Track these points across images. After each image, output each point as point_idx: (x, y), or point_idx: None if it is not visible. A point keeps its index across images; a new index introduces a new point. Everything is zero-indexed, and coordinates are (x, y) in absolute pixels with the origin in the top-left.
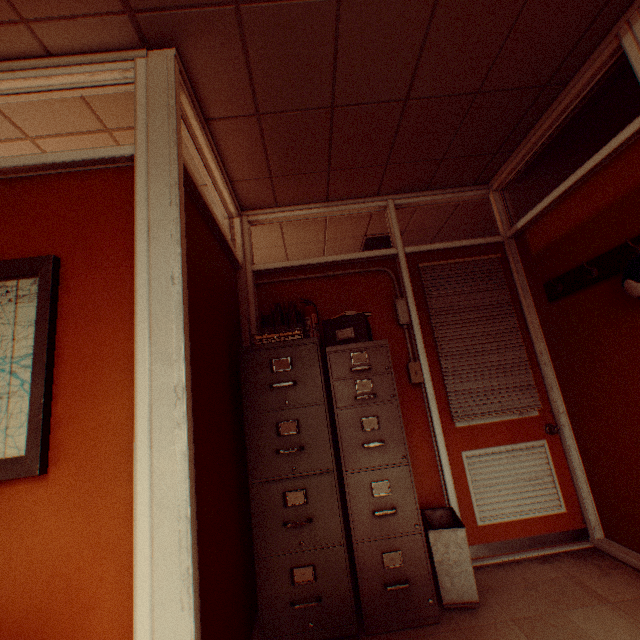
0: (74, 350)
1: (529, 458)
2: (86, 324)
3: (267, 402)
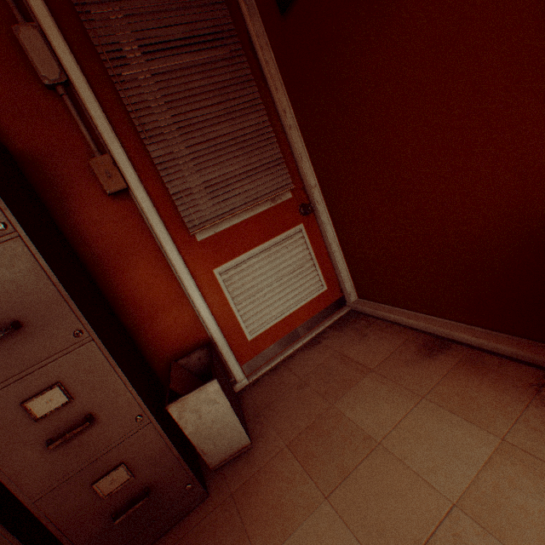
0: None
1: (289, 250)
2: None
3: None
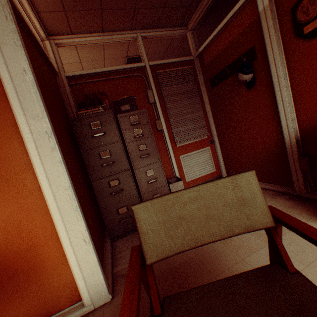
0: None
1: (204, 154)
2: None
3: (92, 144)
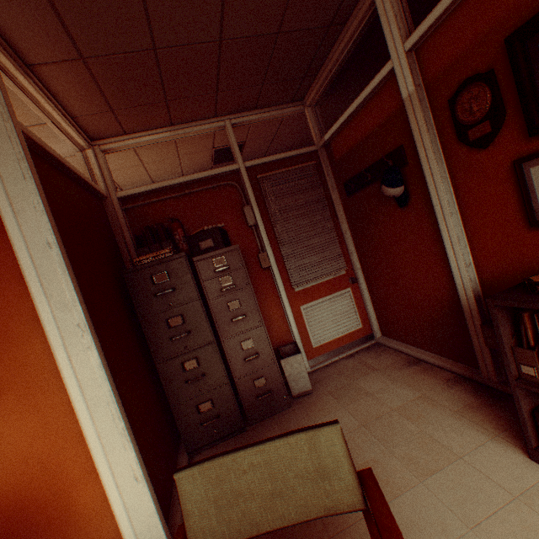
0: None
1: (341, 301)
2: None
3: (156, 307)
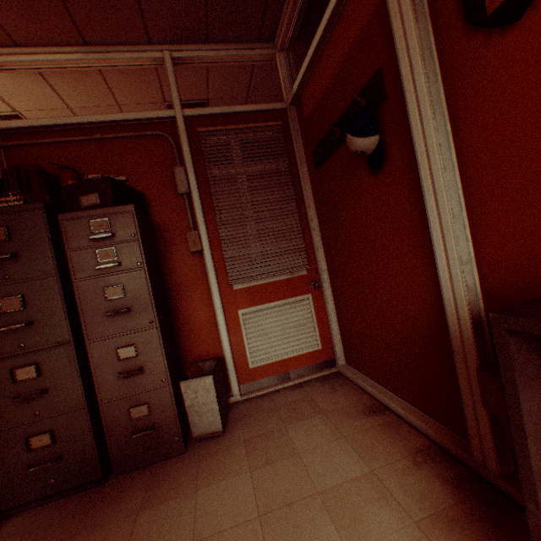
0: None
1: (297, 310)
2: None
3: None
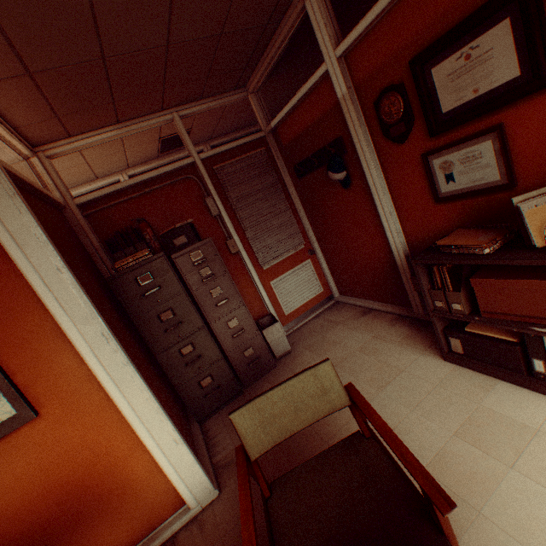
0: (4, 342)
1: (304, 272)
2: (1, 322)
3: (146, 306)
